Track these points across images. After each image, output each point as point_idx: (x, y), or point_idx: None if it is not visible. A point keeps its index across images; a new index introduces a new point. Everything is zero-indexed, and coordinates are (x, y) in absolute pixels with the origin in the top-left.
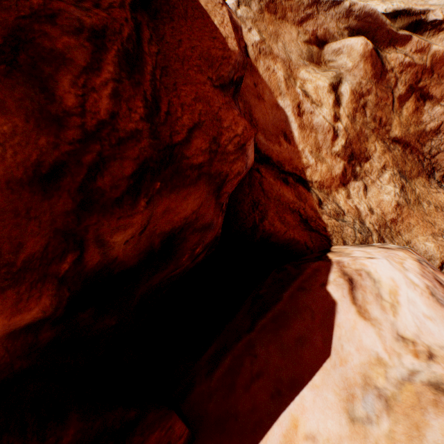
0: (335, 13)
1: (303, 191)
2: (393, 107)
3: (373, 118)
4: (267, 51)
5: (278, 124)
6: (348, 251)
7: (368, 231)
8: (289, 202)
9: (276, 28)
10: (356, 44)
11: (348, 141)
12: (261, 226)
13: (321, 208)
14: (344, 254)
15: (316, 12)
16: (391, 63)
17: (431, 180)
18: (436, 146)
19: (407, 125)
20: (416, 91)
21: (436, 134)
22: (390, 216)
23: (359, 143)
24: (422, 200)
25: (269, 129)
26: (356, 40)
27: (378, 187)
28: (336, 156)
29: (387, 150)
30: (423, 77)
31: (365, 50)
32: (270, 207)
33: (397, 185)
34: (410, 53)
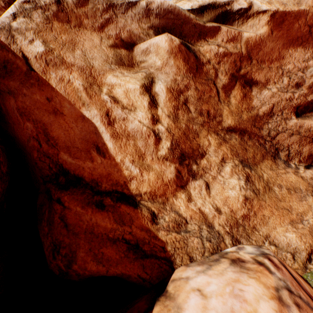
0: (134, 14)
1: (127, 211)
2: (219, 97)
3: (199, 112)
4: (57, 61)
5: (88, 137)
6: (183, 295)
7: (219, 235)
8: (107, 231)
9: (72, 36)
10: (161, 41)
11: (174, 141)
12: (73, 271)
13: (156, 223)
14: (173, 310)
15: (114, 15)
16: (207, 55)
17: (277, 161)
18: (274, 128)
19: (239, 113)
20: (240, 78)
21: (270, 117)
22: (240, 213)
23: (188, 141)
24: (272, 185)
25: (76, 144)
26: (160, 37)
27: (221, 183)
28: (164, 160)
29: (223, 142)
30: (243, 64)
31: (172, 46)
32: (79, 245)
33: (242, 176)
34: (222, 43)
